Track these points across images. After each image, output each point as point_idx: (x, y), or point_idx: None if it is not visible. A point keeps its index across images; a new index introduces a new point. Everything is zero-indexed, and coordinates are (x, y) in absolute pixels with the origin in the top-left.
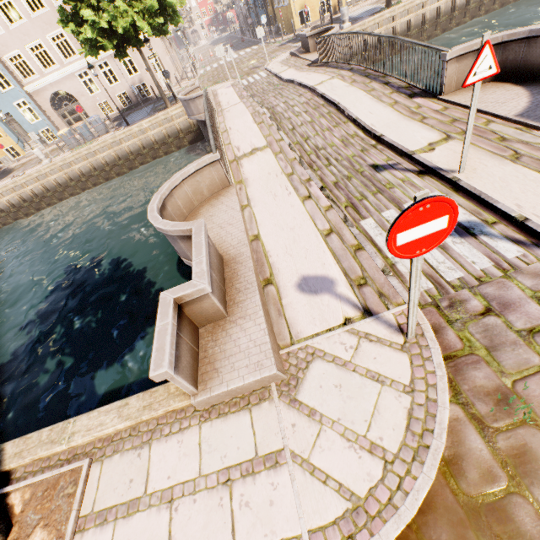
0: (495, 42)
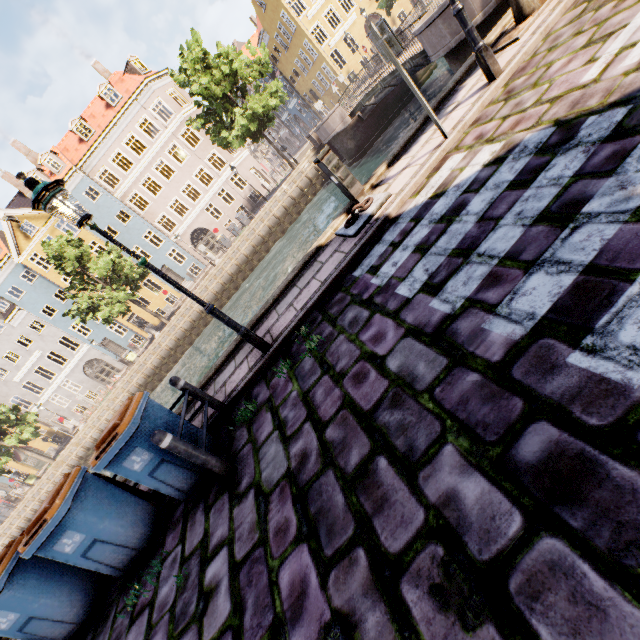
0: None
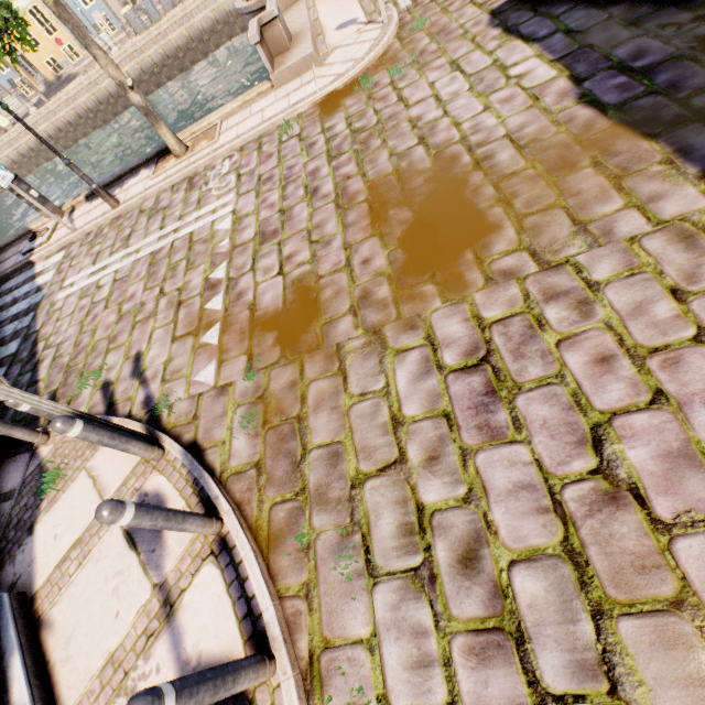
0: None
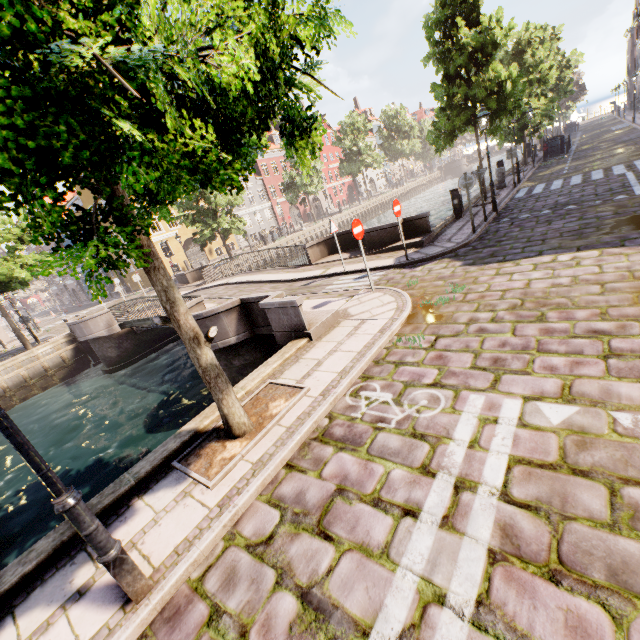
0: (322, 240)
